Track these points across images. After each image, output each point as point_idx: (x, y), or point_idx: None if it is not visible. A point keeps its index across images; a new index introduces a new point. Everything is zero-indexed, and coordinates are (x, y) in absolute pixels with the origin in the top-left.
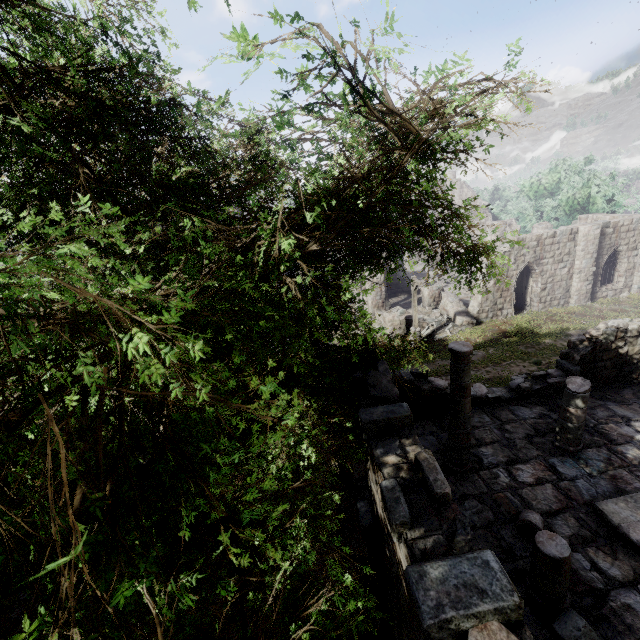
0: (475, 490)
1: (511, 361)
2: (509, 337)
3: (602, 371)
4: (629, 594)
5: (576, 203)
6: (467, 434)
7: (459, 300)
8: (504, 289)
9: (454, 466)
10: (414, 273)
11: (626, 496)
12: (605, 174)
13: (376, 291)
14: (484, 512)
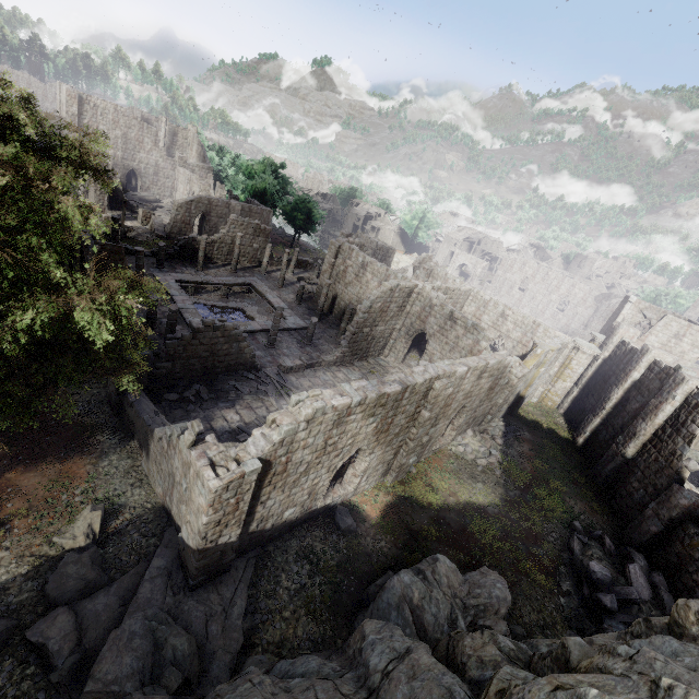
0: None
1: None
2: None
3: (189, 253)
4: None
5: (255, 190)
6: None
7: (162, 224)
8: (187, 223)
9: None
10: (141, 198)
11: (164, 273)
12: (273, 179)
13: (100, 199)
14: None
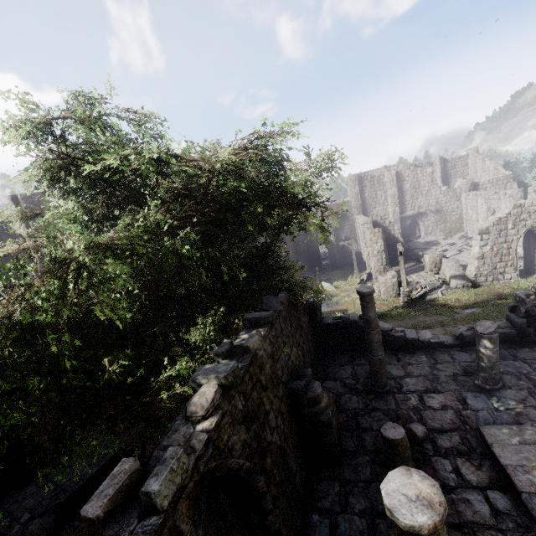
0: (384, 406)
1: (494, 320)
2: (504, 299)
3: None
4: (474, 493)
5: None
6: (379, 360)
7: (459, 265)
8: (504, 253)
9: (373, 387)
10: (425, 243)
11: (513, 425)
12: None
13: (377, 258)
14: (383, 421)
